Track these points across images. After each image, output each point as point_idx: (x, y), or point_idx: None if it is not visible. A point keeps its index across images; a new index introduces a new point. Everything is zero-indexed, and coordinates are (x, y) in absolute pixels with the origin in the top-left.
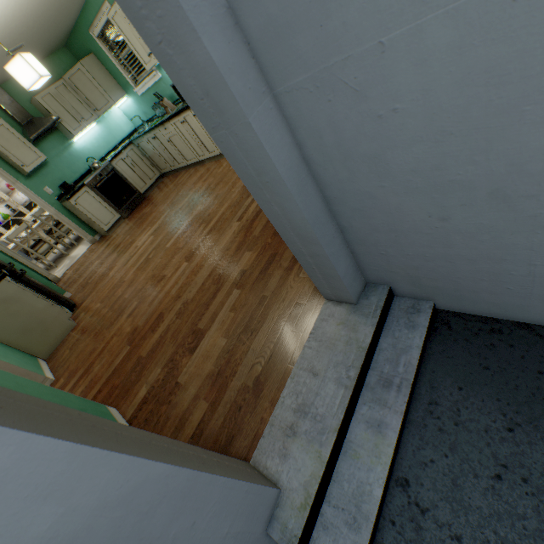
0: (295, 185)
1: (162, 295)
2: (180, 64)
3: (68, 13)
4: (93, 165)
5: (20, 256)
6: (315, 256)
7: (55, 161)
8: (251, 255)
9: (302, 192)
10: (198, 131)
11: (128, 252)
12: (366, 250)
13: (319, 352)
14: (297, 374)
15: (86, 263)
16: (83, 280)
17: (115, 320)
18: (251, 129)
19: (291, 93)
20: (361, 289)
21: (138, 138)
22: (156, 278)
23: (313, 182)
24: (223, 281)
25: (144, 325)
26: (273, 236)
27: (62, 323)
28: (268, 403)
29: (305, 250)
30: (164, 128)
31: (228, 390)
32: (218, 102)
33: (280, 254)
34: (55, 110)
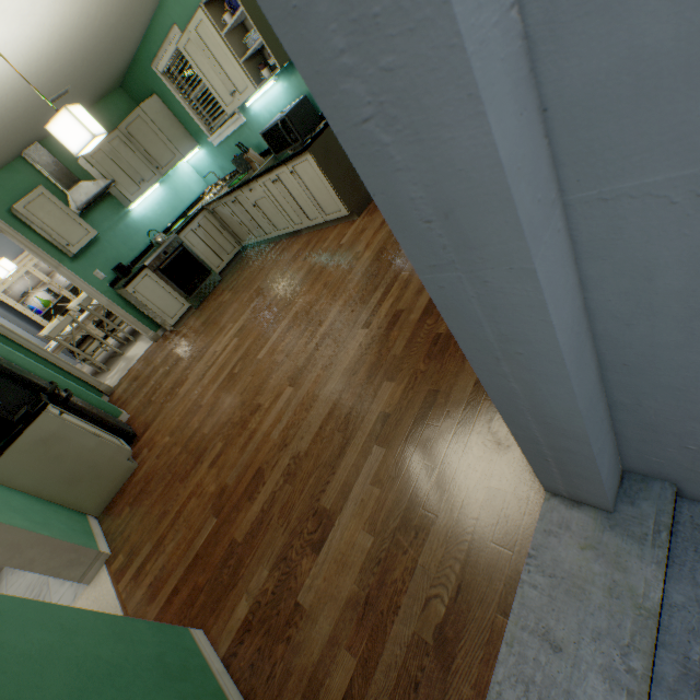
0: (573, 359)
1: (259, 437)
2: (401, 159)
3: (126, 44)
4: (156, 240)
5: (64, 362)
6: (564, 450)
7: (108, 235)
8: (393, 388)
9: (578, 366)
10: (295, 192)
11: (204, 360)
12: (653, 437)
13: (554, 599)
14: (518, 638)
15: (147, 370)
16: (144, 395)
17: (191, 469)
18: (529, 279)
19: (612, 202)
20: (617, 483)
21: (214, 202)
22: (247, 407)
23: (589, 340)
24: (354, 428)
25: (235, 484)
26: (426, 360)
27: (119, 465)
28: (469, 688)
29: (545, 440)
30: (249, 189)
31: (388, 641)
32: (467, 229)
33: (443, 393)
34: (108, 171)
